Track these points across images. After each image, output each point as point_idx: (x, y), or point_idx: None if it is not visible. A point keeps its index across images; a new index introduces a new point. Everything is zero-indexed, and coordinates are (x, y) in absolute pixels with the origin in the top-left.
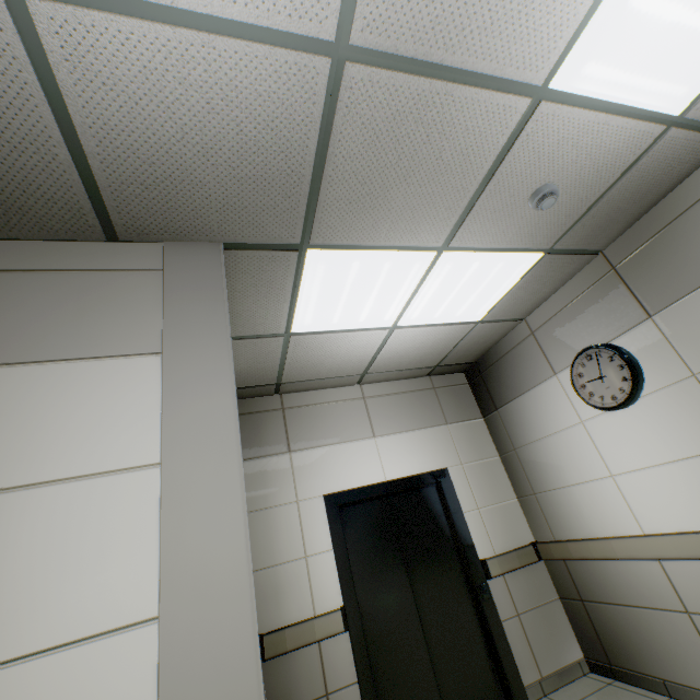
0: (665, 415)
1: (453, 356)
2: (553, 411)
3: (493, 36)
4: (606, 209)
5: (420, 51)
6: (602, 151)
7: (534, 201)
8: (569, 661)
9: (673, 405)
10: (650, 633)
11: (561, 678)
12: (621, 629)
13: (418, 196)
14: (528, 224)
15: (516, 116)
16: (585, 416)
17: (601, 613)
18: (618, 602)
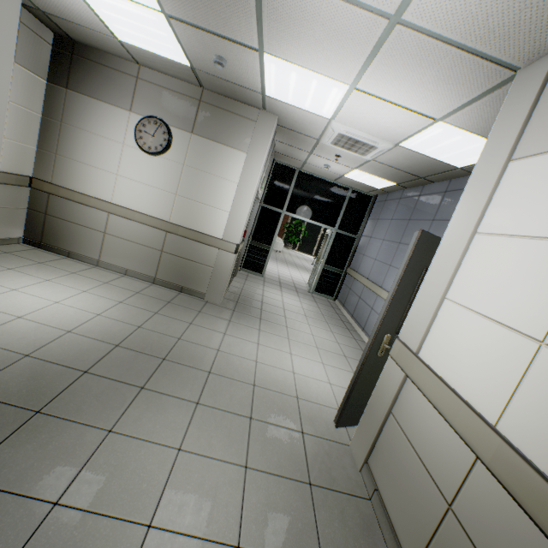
0: (163, 169)
1: (68, 25)
2: (112, 127)
3: (276, 32)
4: (225, 85)
5: (265, 3)
6: (247, 77)
7: (217, 60)
8: (14, 236)
9: (168, 168)
10: (79, 236)
11: (5, 242)
12: (63, 231)
13: (195, 0)
14: (204, 57)
15: (251, 45)
16: (129, 143)
17: (56, 222)
18: (72, 221)
